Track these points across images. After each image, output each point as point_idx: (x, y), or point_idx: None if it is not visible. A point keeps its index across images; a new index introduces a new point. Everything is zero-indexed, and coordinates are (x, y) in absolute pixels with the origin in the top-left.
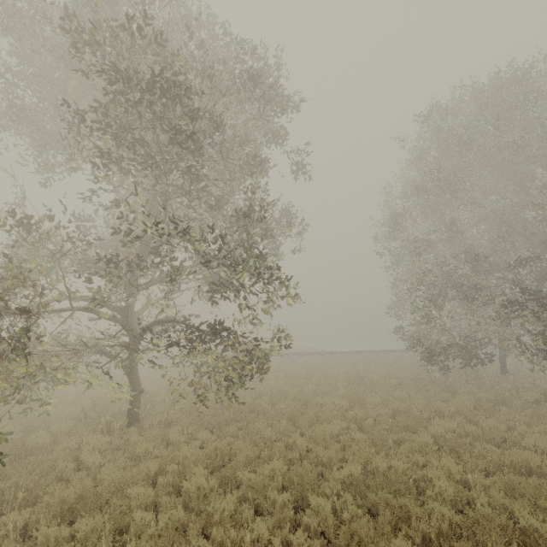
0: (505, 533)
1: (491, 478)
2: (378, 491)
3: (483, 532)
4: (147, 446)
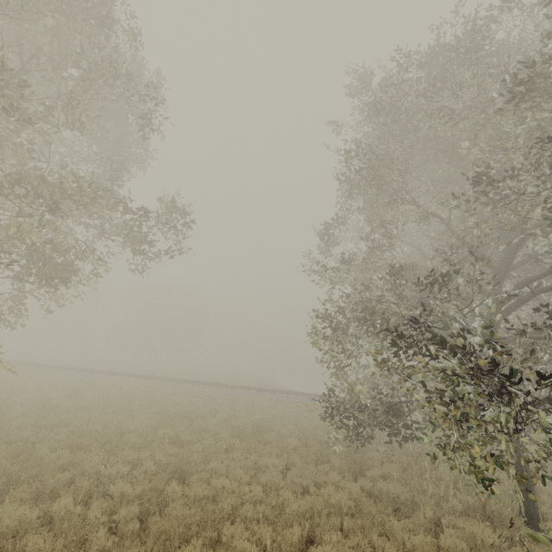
0: None
1: None
2: None
3: None
4: None
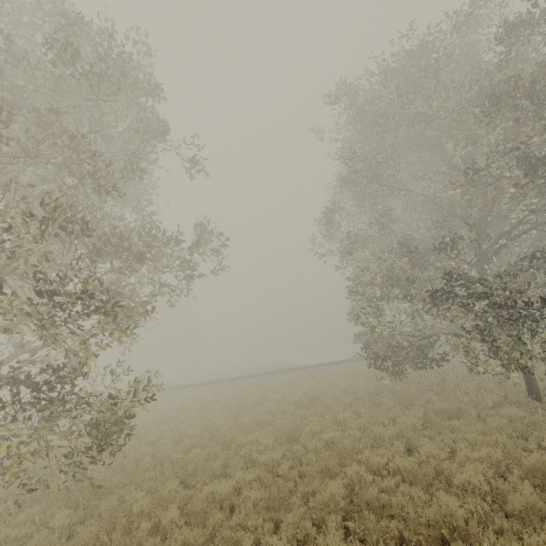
0: None
1: None
2: None
3: None
4: None
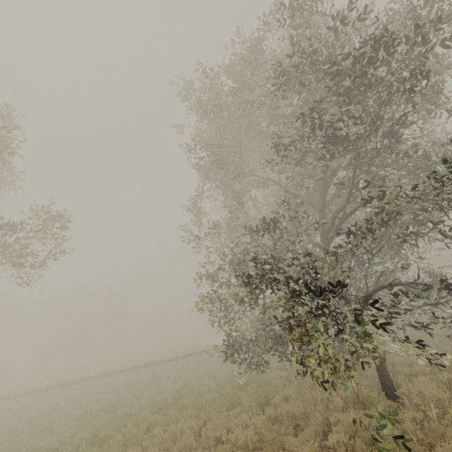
0: None
1: None
2: None
3: None
4: None
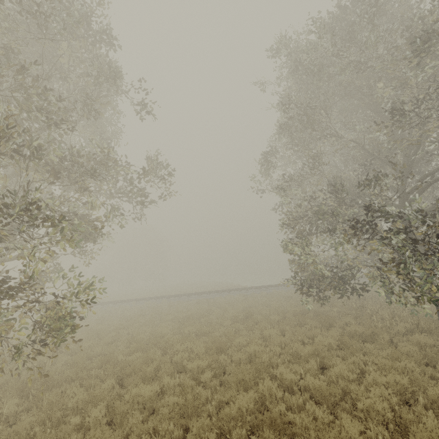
0: None
1: None
2: None
3: None
4: None
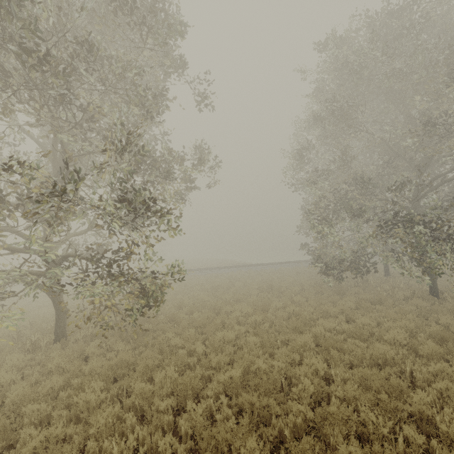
0: (346, 427)
1: (352, 370)
2: (252, 390)
3: (329, 425)
4: (59, 362)
